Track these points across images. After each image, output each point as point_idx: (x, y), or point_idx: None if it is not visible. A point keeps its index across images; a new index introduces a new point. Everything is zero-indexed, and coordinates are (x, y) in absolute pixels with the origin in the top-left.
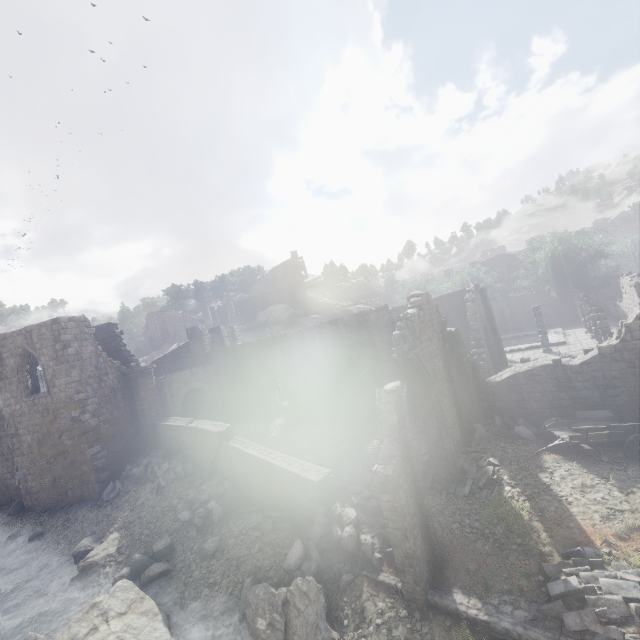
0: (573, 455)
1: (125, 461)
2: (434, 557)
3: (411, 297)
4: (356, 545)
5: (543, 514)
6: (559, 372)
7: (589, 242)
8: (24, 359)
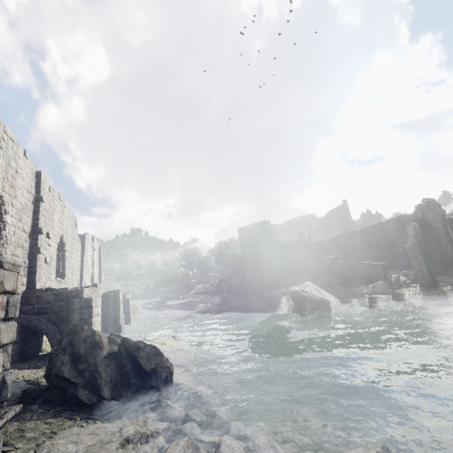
0: None
1: (282, 278)
2: (432, 278)
3: (423, 200)
4: (399, 280)
5: None
6: None
7: None
8: (250, 235)
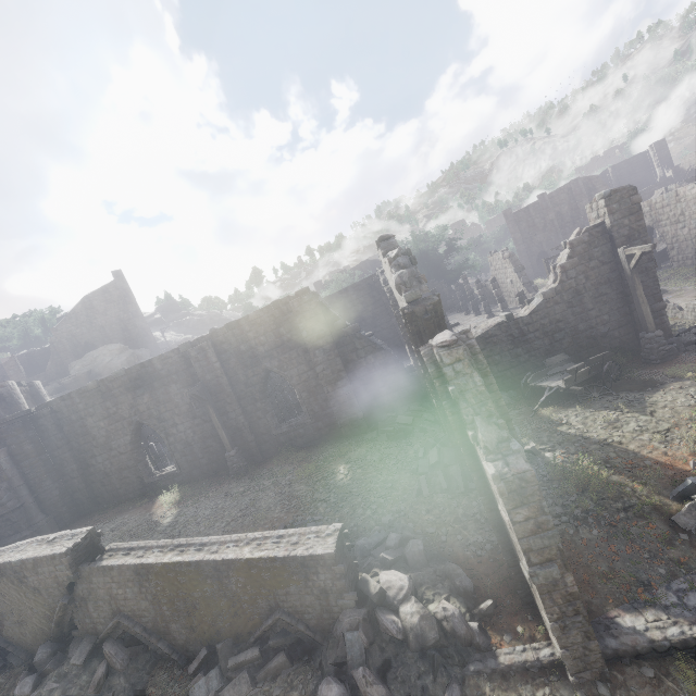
0: (563, 402)
1: None
2: None
3: (380, 241)
4: (439, 628)
5: (611, 464)
6: (513, 327)
7: (443, 238)
8: None
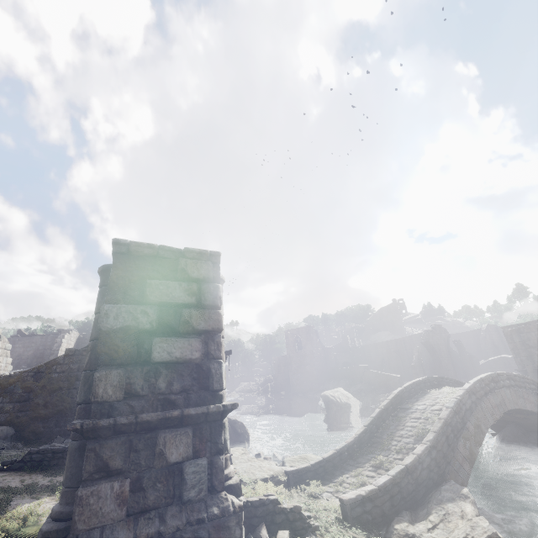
0: None
1: (324, 381)
2: None
3: (432, 325)
4: None
5: None
6: (505, 360)
7: None
8: (295, 338)
